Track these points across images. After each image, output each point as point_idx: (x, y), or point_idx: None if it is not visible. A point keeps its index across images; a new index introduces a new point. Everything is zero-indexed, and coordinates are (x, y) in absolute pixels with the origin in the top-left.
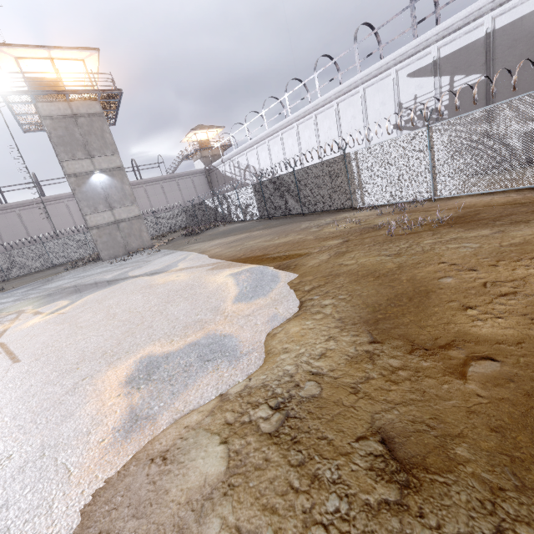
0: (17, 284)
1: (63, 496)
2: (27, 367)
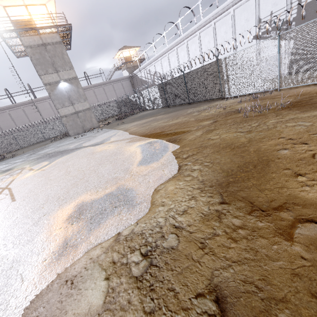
0: (25, 151)
1: (15, 299)
2: (18, 205)
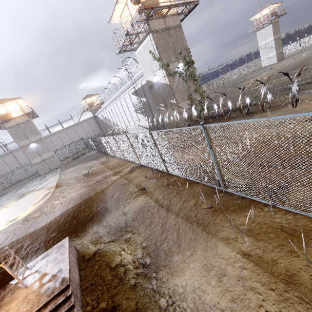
0: (12, 189)
1: None
2: None
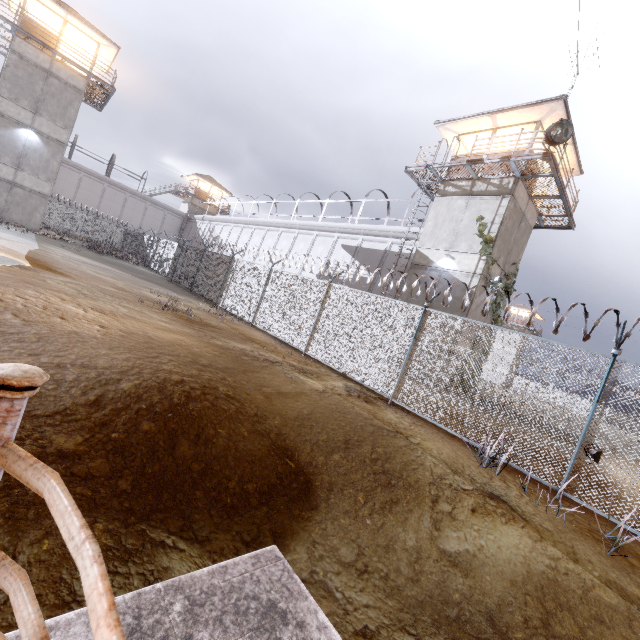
0: None
1: None
2: None
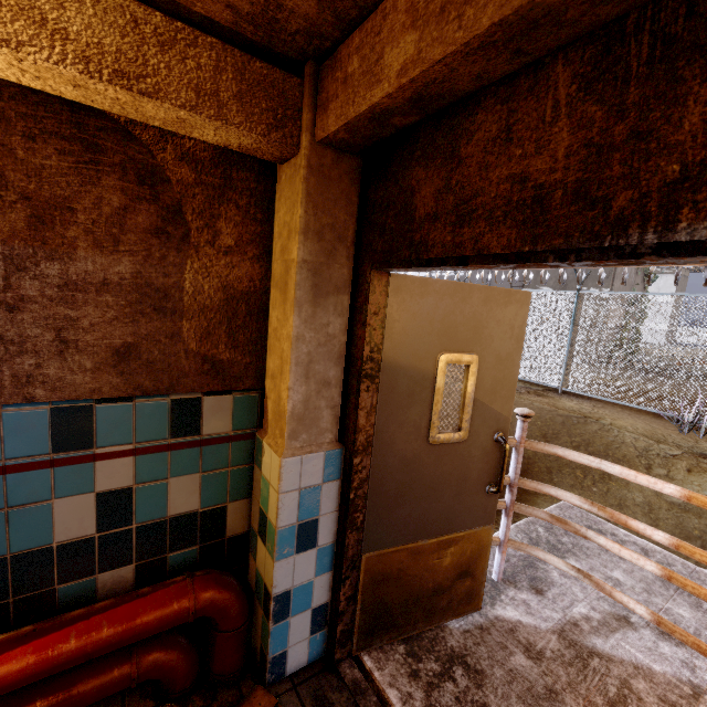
0: None
1: None
2: None
